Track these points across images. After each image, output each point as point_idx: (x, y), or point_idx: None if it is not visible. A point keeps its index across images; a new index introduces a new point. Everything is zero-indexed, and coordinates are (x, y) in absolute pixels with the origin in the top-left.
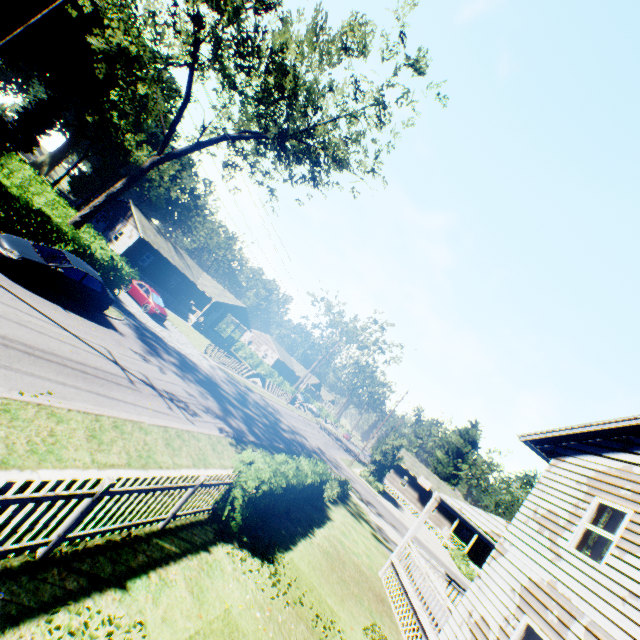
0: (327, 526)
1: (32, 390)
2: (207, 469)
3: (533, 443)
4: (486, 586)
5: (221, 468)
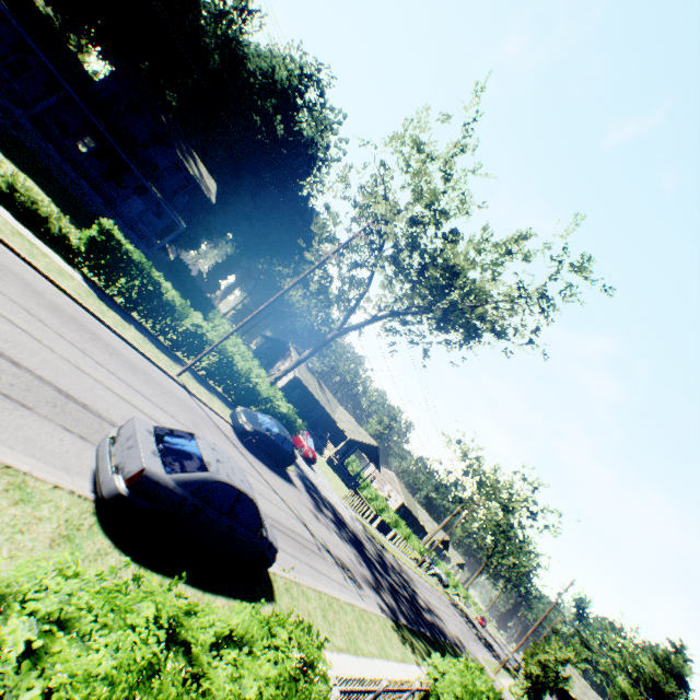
0: None
1: (285, 565)
2: (388, 660)
3: None
4: None
5: (396, 660)
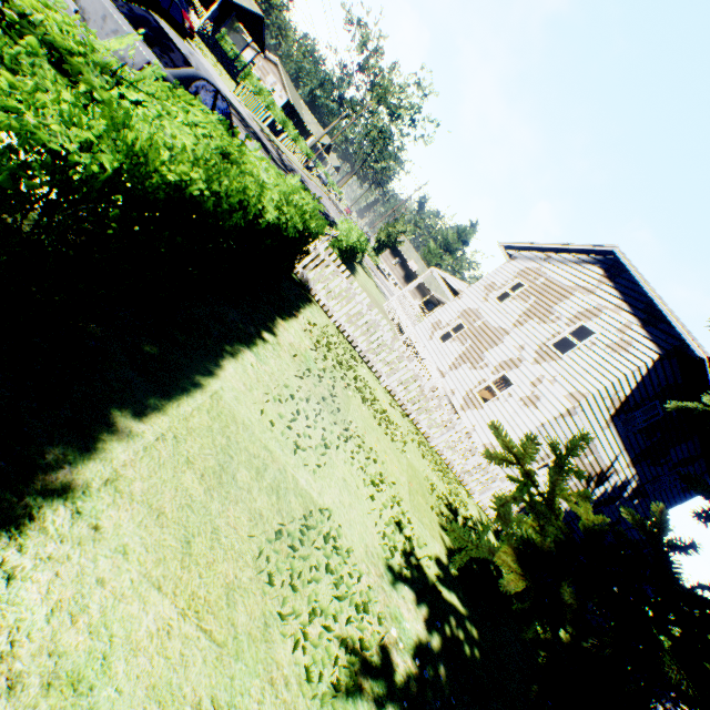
0: (358, 275)
1: None
2: None
3: (505, 249)
4: (446, 310)
5: None
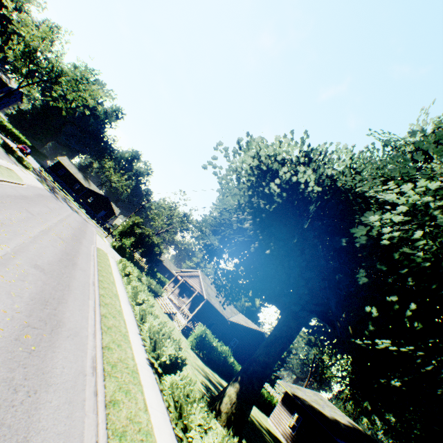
0: None
1: None
2: None
3: None
4: None
5: None
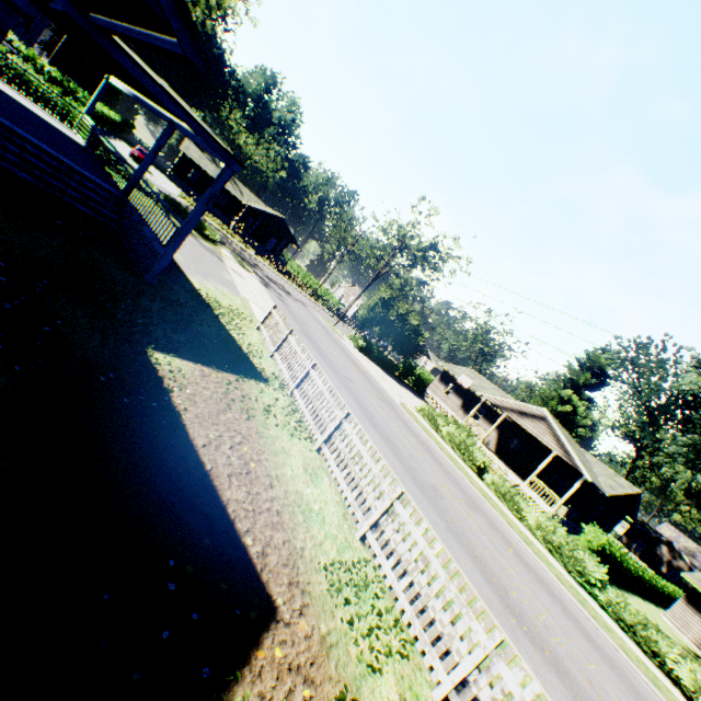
0: None
1: None
2: None
3: None
4: None
5: None
